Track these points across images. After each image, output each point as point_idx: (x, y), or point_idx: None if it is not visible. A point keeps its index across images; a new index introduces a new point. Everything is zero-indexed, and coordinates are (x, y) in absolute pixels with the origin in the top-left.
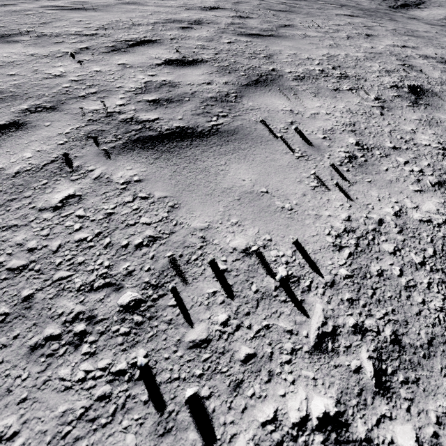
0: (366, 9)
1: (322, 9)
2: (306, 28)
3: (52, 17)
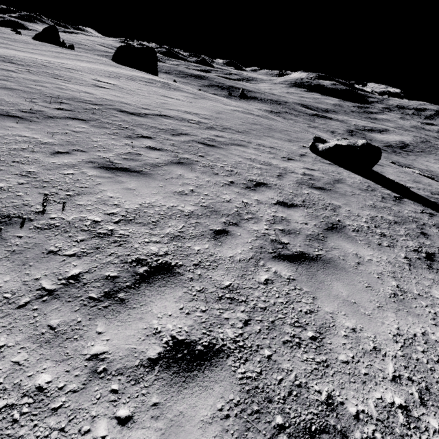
0: (185, 91)
1: (134, 81)
2: (81, 73)
3: (4, 58)
